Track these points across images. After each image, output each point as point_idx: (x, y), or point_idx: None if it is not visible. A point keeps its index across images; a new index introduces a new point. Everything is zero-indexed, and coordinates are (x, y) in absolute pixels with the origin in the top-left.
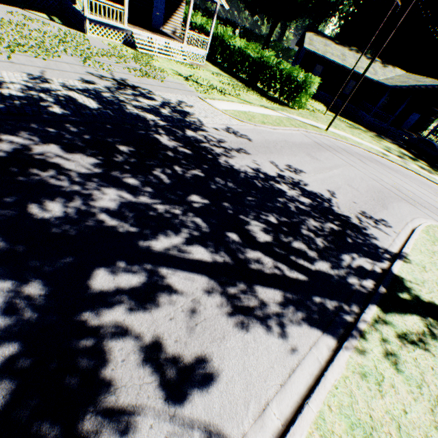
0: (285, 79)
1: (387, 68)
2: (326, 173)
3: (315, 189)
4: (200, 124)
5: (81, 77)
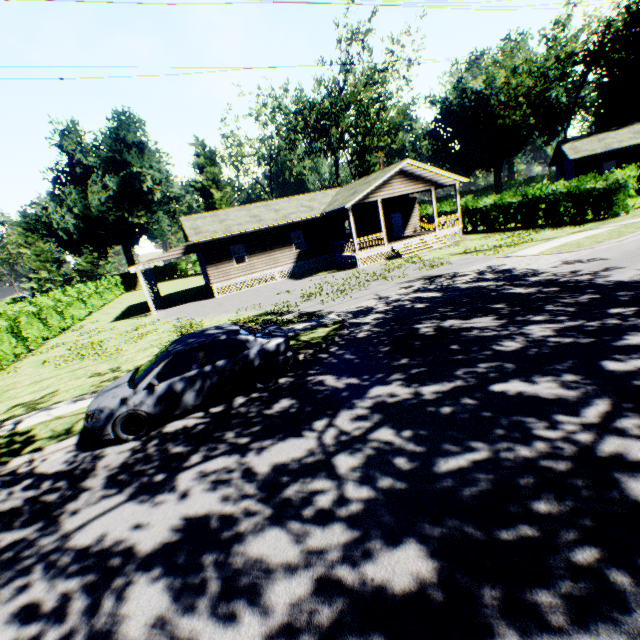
0: (577, 196)
1: None
2: None
3: None
4: (533, 271)
5: (398, 287)
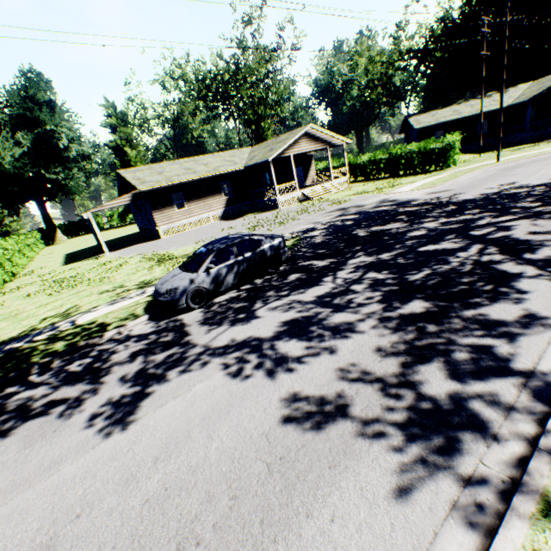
0: (425, 154)
1: (507, 92)
2: (535, 175)
3: (539, 183)
4: (411, 199)
5: (323, 216)
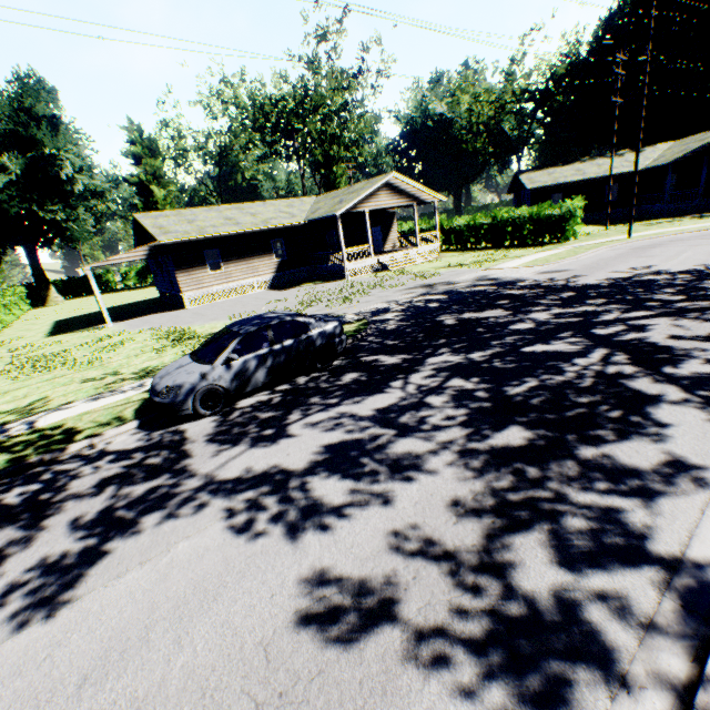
0: (538, 221)
1: (643, 151)
2: (676, 259)
3: (681, 269)
4: (518, 279)
5: (402, 293)
